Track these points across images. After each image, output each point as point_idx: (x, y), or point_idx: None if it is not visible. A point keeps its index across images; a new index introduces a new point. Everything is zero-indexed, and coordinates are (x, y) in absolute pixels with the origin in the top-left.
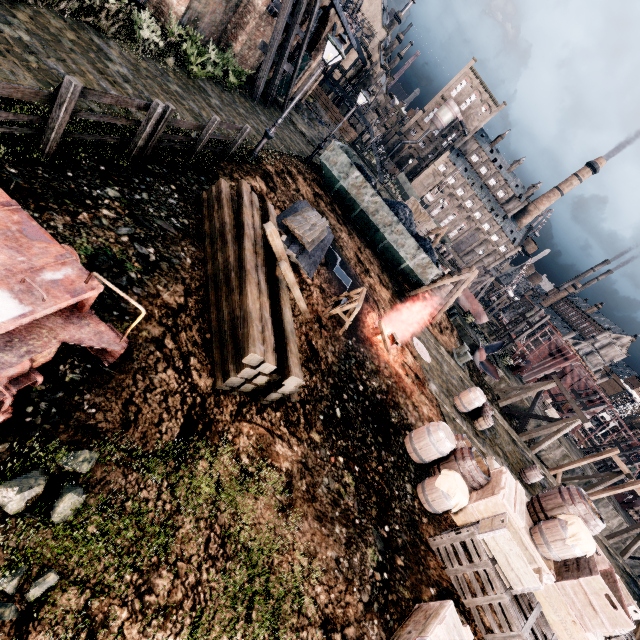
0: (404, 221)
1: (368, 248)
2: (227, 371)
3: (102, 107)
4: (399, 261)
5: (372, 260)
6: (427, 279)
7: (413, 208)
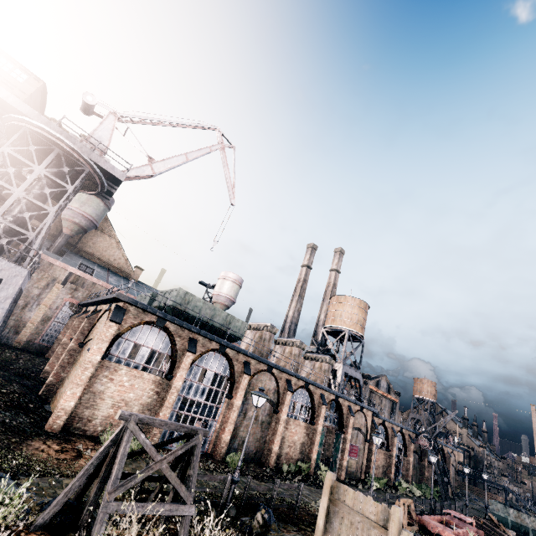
0: None
1: None
2: None
3: None
4: None
5: None
6: None
7: None
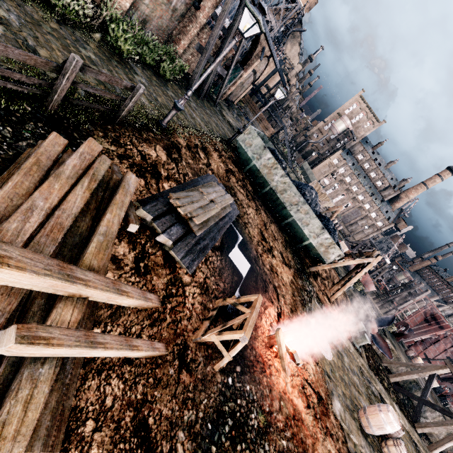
0: (310, 202)
1: (274, 223)
2: None
3: None
4: (302, 237)
5: (276, 236)
6: (329, 258)
7: (315, 189)
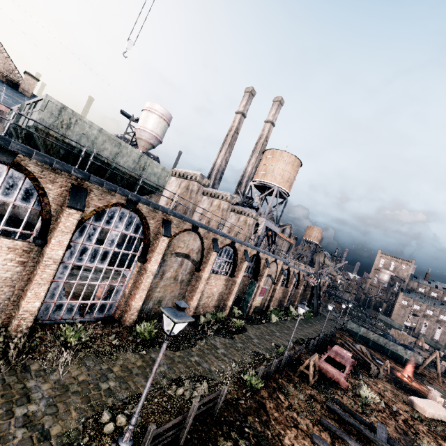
0: (391, 340)
1: (384, 355)
2: (369, 370)
3: (313, 334)
4: (401, 357)
5: (388, 359)
6: (419, 362)
7: (396, 333)
